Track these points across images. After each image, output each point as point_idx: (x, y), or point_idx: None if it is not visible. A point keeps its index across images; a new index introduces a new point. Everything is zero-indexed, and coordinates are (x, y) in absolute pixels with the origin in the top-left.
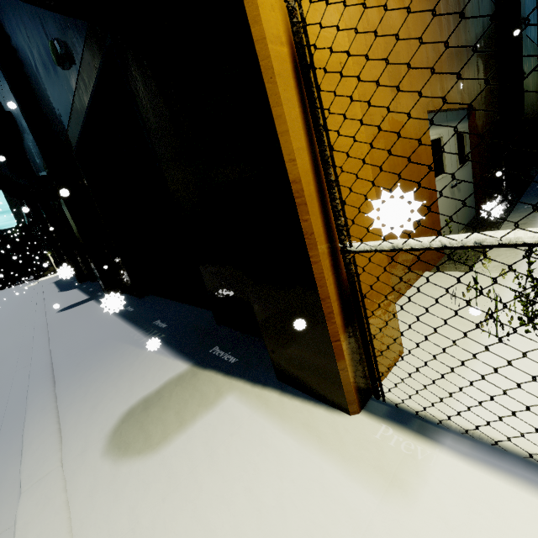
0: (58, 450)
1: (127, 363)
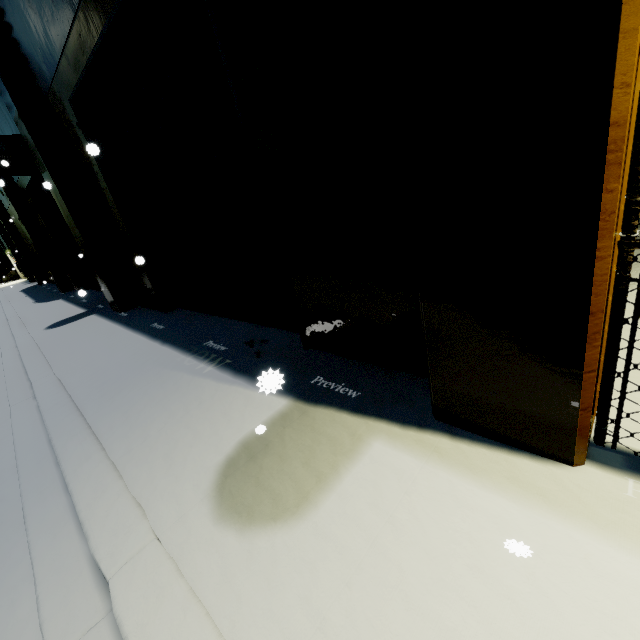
0: (141, 516)
1: (191, 397)
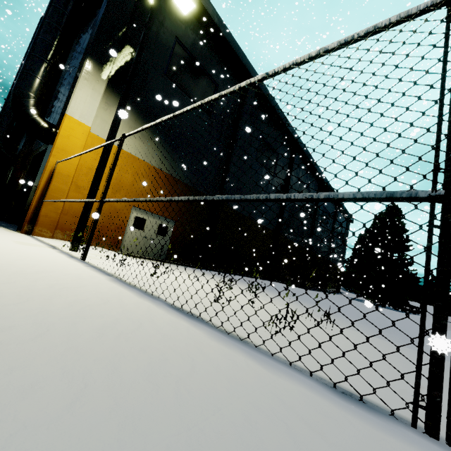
0: None
1: None
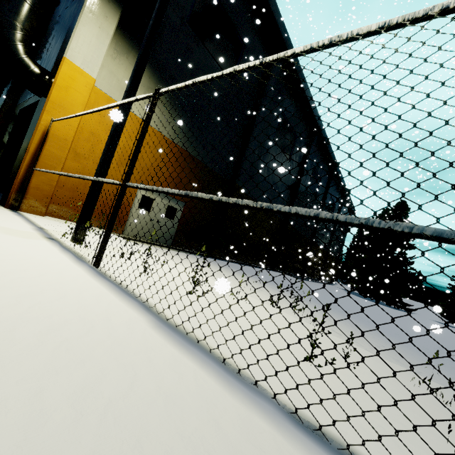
0: None
1: None
